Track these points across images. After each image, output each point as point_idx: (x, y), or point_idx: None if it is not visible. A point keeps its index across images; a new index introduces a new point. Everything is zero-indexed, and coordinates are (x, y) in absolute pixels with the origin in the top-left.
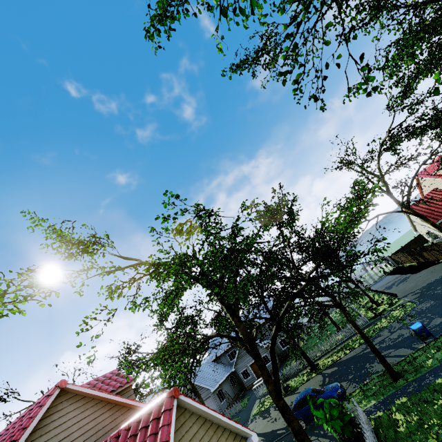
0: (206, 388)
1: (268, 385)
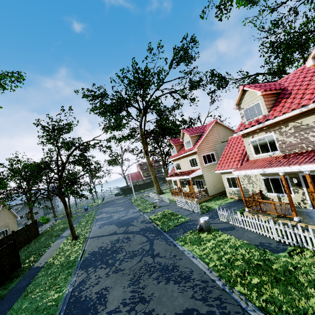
0: None
1: (30, 206)
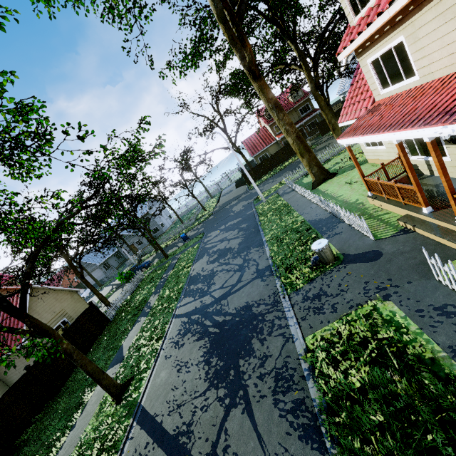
0: (94, 264)
1: (77, 276)
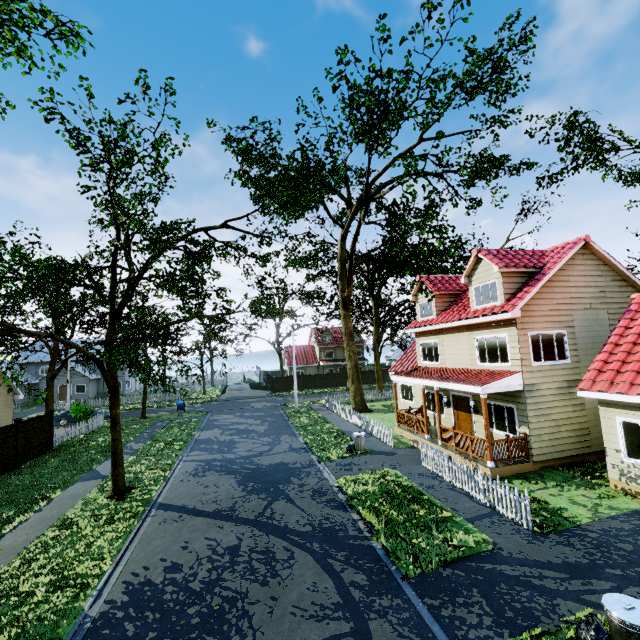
0: None
1: (49, 373)
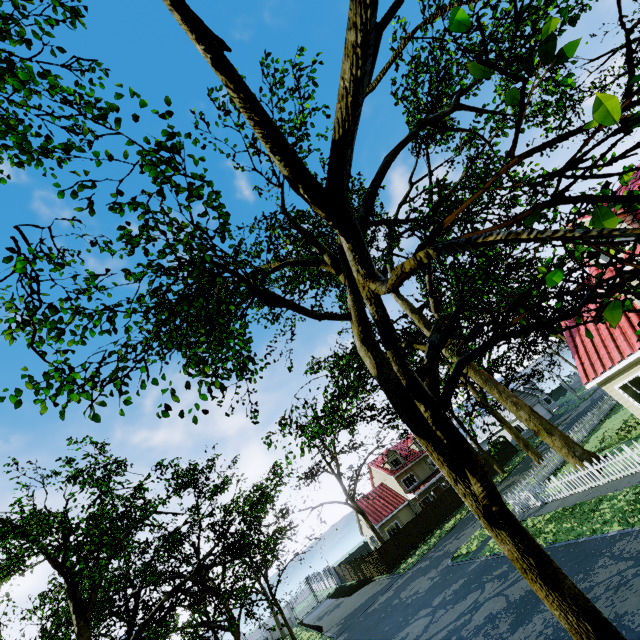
0: None
1: None
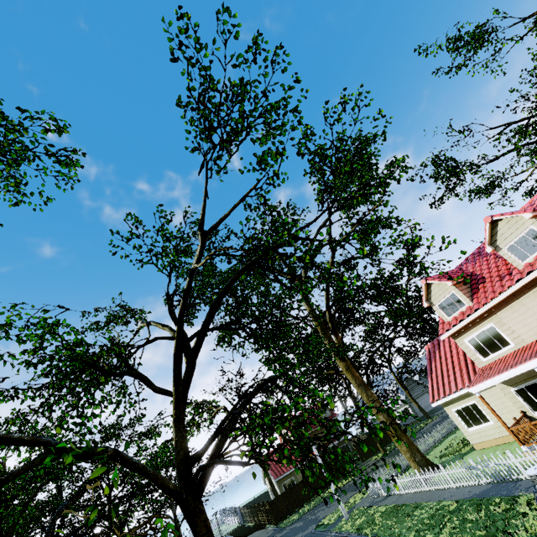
0: None
1: None
